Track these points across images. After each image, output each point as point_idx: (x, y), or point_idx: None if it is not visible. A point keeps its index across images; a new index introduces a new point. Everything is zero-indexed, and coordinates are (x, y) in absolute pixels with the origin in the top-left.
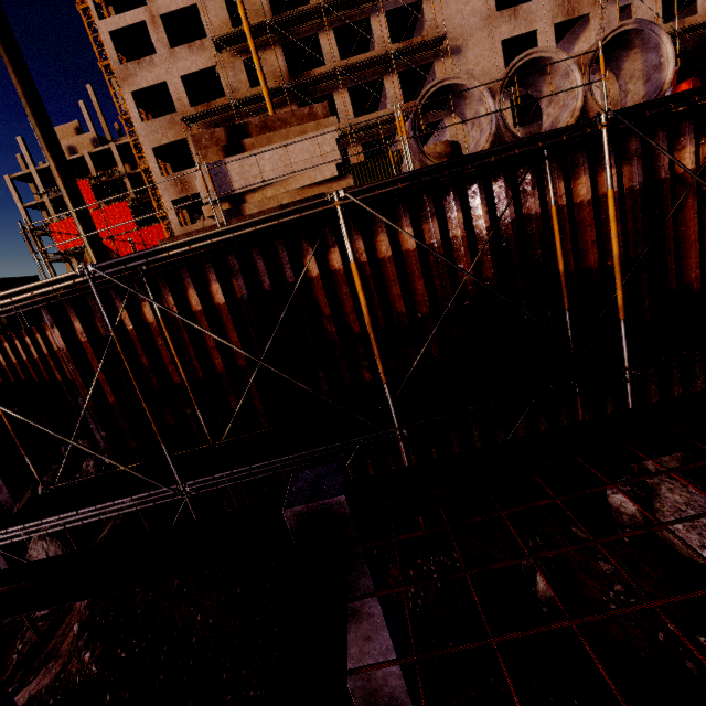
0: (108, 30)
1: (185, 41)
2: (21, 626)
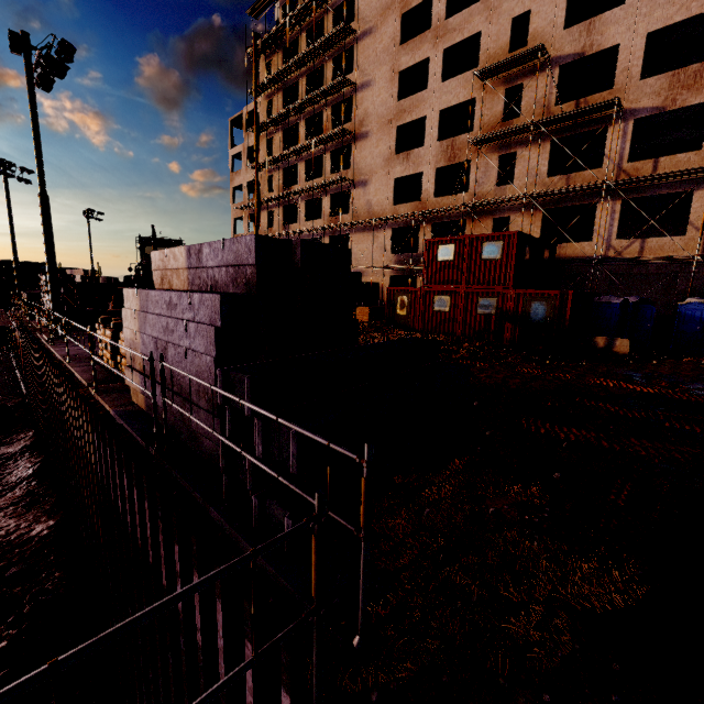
0: (231, 155)
1: None
2: None
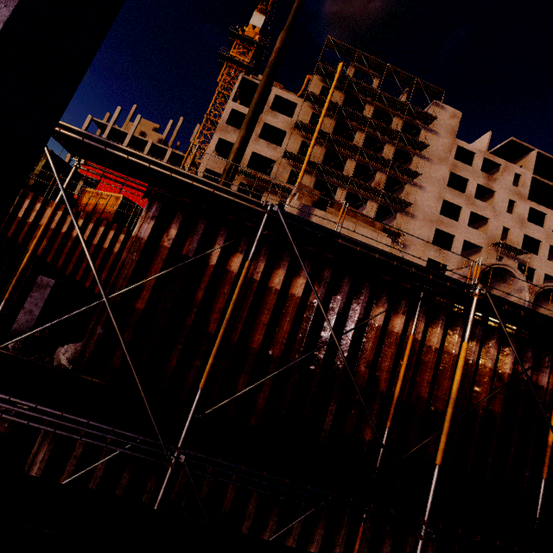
0: (233, 107)
1: (264, 140)
2: None
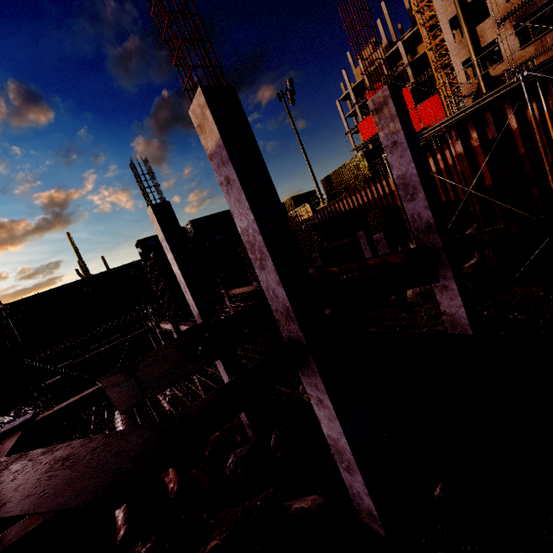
0: None
1: None
2: (415, 312)
